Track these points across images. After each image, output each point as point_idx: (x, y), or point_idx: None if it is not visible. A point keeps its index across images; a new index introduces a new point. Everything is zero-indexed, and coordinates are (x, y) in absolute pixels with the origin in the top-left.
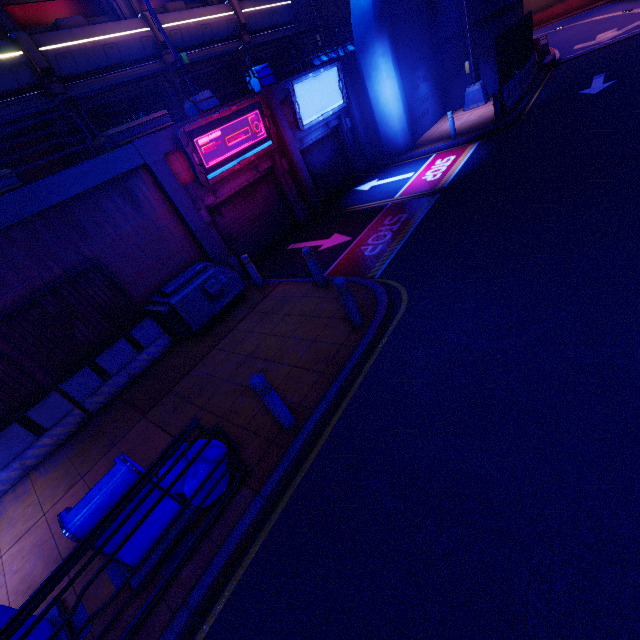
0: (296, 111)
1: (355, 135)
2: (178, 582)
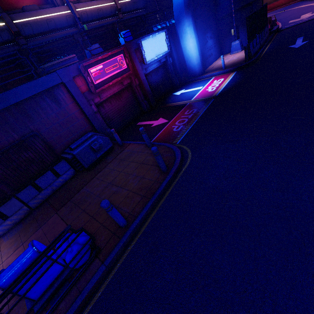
0: (143, 54)
1: (174, 66)
2: (57, 310)
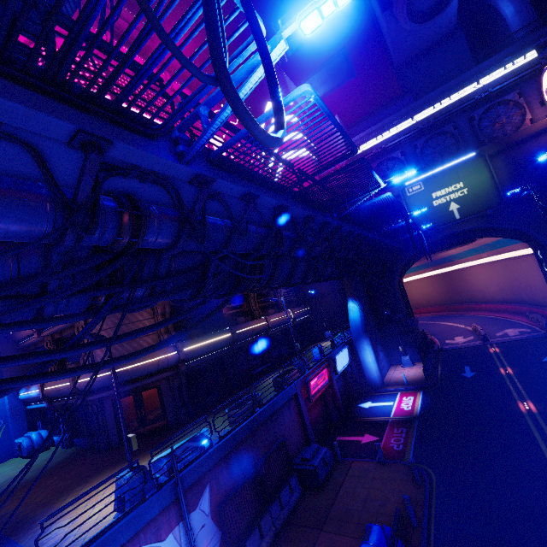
0: (336, 367)
1: (352, 374)
2: None
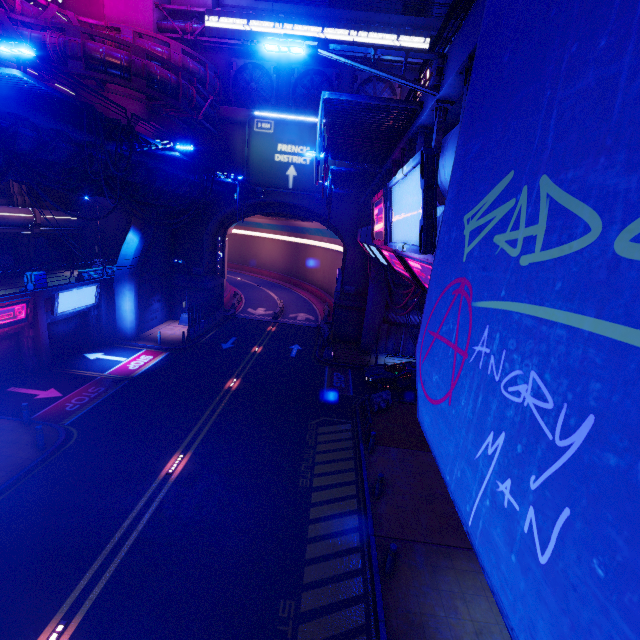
0: (55, 306)
1: (99, 319)
2: None
